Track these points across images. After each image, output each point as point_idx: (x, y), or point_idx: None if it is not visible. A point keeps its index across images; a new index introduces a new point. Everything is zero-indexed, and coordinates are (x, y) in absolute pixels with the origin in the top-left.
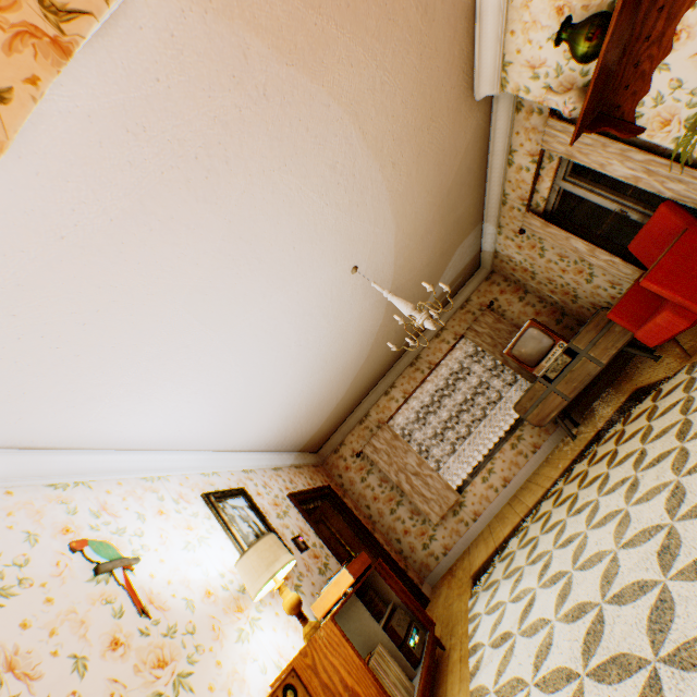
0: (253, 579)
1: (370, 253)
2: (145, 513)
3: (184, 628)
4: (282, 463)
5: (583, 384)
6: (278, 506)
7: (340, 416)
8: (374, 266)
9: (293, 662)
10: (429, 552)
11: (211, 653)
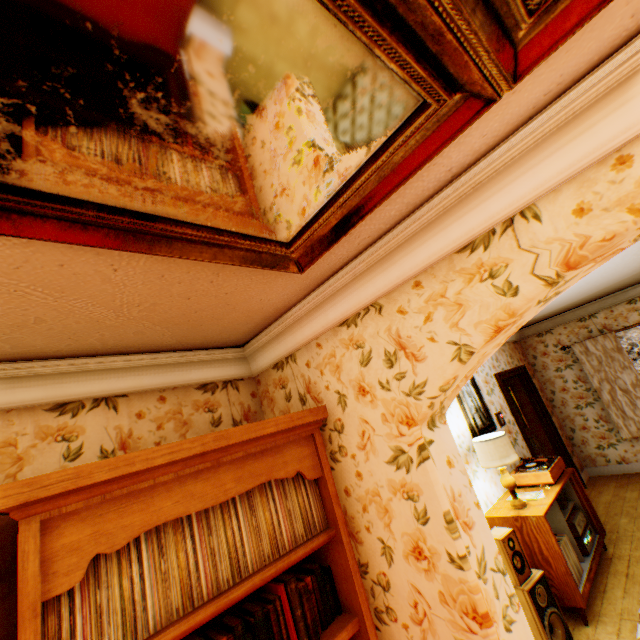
0: (486, 459)
1: None
2: None
3: None
4: None
5: None
6: (487, 384)
7: (560, 310)
8: None
9: (504, 517)
10: (600, 453)
11: None
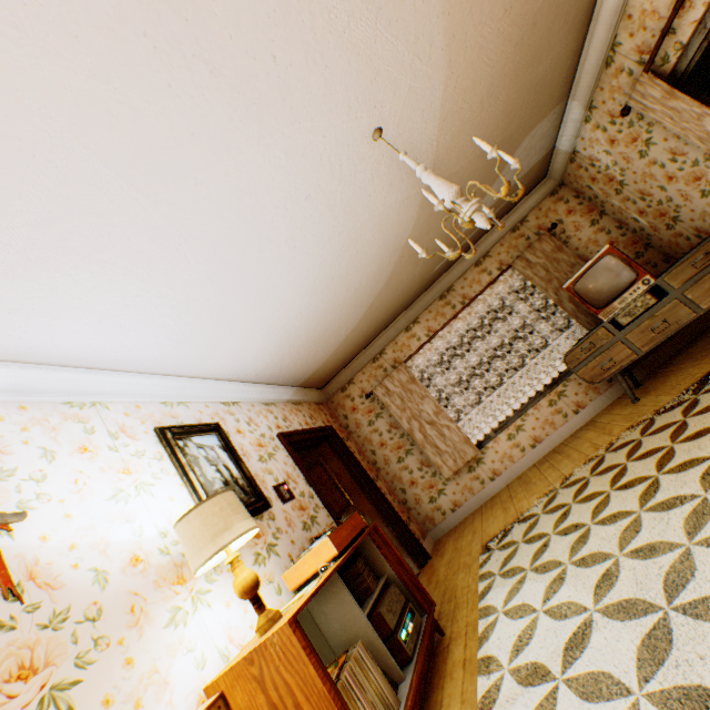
0: (192, 552)
1: (404, 109)
2: (56, 450)
3: (82, 614)
4: (276, 398)
5: (665, 336)
6: (262, 448)
7: (350, 351)
8: (407, 136)
9: (234, 668)
10: (436, 507)
11: (120, 648)
